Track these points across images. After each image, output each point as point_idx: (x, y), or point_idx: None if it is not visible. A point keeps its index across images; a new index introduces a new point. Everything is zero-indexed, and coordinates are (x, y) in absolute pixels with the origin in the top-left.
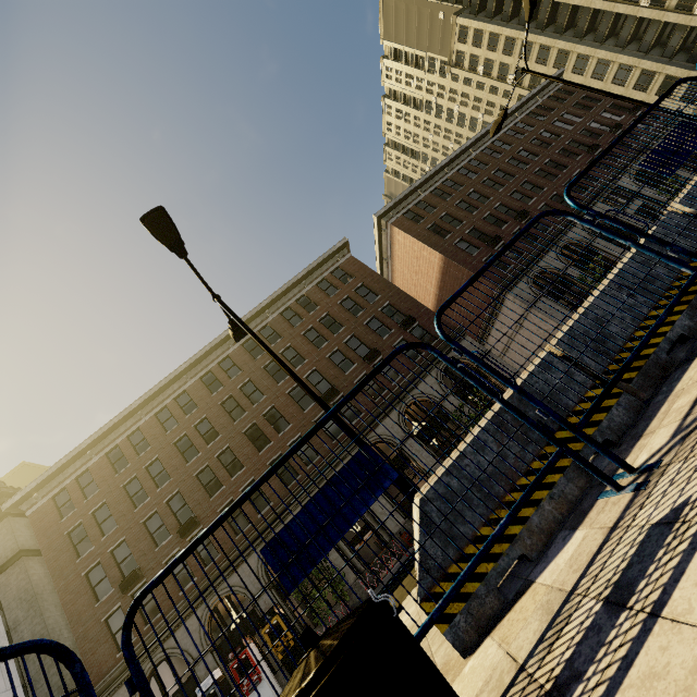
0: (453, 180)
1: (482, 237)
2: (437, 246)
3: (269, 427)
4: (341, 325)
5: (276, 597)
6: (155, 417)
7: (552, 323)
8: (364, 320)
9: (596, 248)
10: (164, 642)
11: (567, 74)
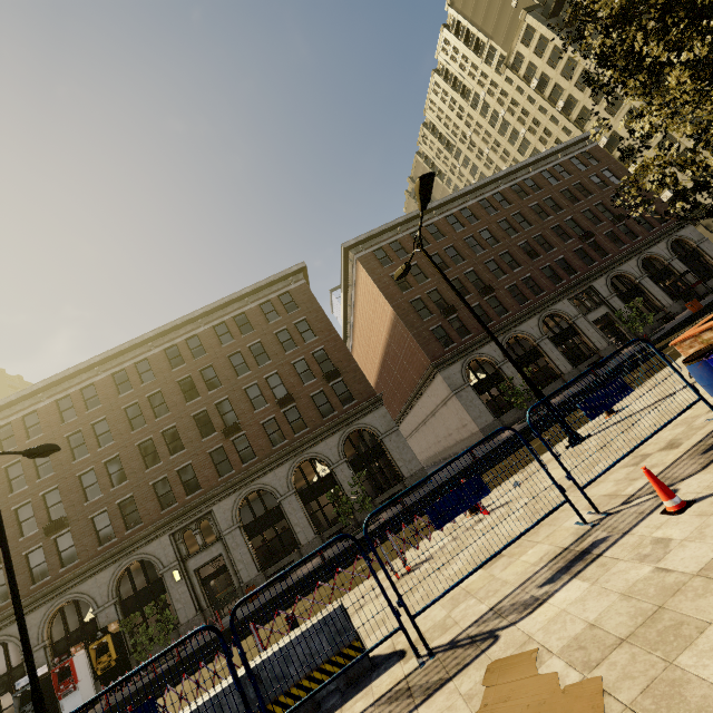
0: (438, 226)
1: (442, 301)
2: (392, 299)
3: (164, 446)
4: (269, 357)
5: (118, 613)
6: (55, 404)
7: (468, 416)
8: (292, 359)
9: (541, 349)
10: (4, 628)
11: (616, 123)
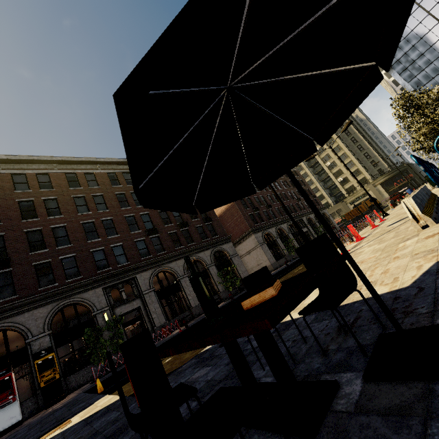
0: None
1: (251, 205)
2: None
3: (103, 229)
4: None
5: (52, 342)
6: (10, 175)
7: (265, 257)
8: None
9: (289, 237)
10: None
11: None
